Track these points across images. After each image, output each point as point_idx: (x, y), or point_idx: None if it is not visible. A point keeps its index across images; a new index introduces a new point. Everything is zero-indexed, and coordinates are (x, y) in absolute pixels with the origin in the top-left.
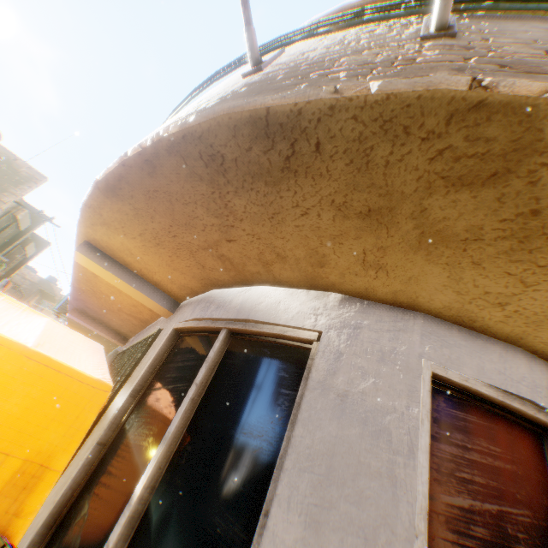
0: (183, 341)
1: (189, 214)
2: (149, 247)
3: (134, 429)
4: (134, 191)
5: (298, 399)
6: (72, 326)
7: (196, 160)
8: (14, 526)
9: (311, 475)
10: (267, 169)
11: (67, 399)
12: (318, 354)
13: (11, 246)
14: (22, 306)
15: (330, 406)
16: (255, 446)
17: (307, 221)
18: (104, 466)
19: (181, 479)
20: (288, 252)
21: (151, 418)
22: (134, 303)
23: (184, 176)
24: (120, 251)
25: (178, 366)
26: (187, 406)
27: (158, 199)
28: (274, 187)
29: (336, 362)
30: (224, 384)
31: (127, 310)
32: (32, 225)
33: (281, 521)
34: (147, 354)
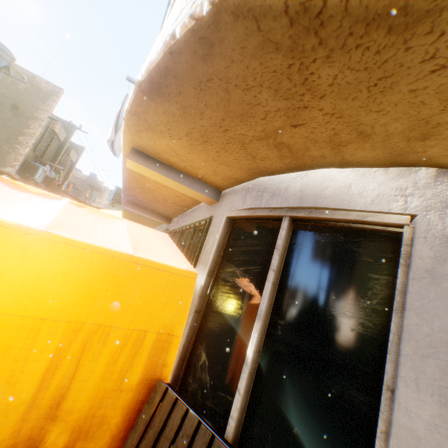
0: (238, 227)
1: (249, 102)
2: (195, 145)
3: (220, 302)
4: (182, 86)
5: (398, 286)
6: (126, 213)
7: (276, 19)
8: (165, 372)
9: (436, 361)
10: (403, 4)
11: (169, 288)
12: (418, 241)
13: (60, 156)
14: (103, 214)
15: (445, 295)
16: (352, 326)
17: (436, 80)
18: (205, 327)
19: (283, 347)
20: (377, 128)
21: (234, 294)
22: (177, 194)
23: (252, 51)
24: (165, 153)
25: (242, 250)
26: (271, 289)
27: (211, 90)
28: (401, 35)
29: (442, 248)
30: (300, 269)
31: (170, 200)
32: (67, 135)
33: (411, 399)
34: (207, 239)
